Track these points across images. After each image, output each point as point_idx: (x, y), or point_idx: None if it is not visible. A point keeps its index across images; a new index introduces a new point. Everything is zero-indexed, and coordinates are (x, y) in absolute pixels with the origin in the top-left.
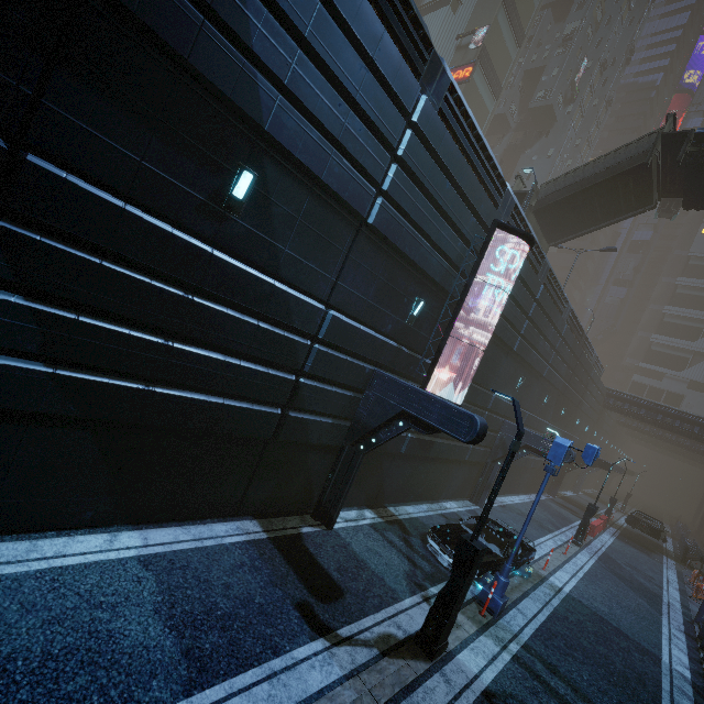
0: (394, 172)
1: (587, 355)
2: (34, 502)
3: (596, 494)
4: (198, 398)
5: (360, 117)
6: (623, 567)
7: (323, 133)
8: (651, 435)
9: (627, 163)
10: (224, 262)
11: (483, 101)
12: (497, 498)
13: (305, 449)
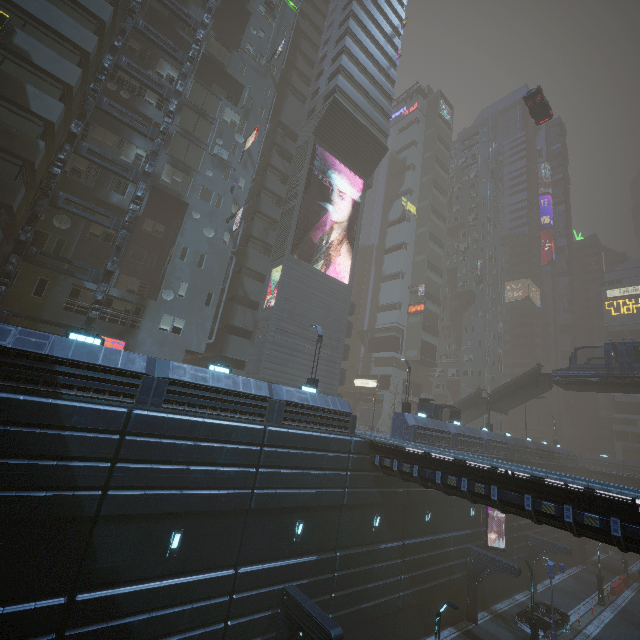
0: None
1: (560, 459)
2: (411, 632)
3: None
4: (433, 584)
5: None
6: (635, 614)
7: None
8: None
9: (528, 382)
10: (430, 540)
11: (433, 312)
12: (544, 582)
13: (456, 589)
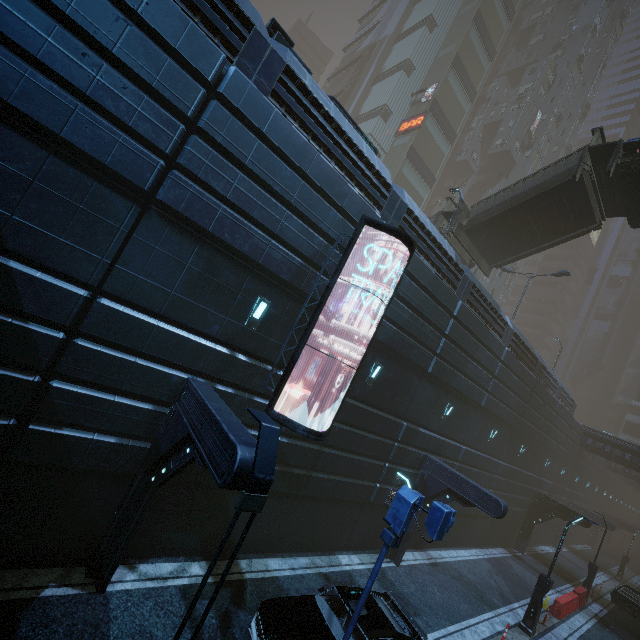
0: (192, 144)
1: (549, 386)
2: None
3: (588, 552)
4: None
5: (130, 76)
6: None
7: (64, 85)
8: None
9: (556, 179)
10: None
11: (438, 146)
12: (432, 552)
13: (75, 475)
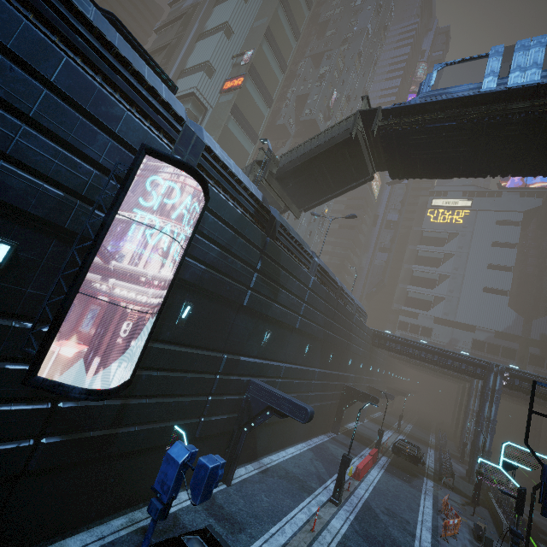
0: None
1: (348, 304)
2: None
3: (381, 417)
4: None
5: None
6: (380, 518)
7: None
8: (412, 362)
9: (340, 136)
10: None
11: (258, 107)
12: (264, 460)
13: None
